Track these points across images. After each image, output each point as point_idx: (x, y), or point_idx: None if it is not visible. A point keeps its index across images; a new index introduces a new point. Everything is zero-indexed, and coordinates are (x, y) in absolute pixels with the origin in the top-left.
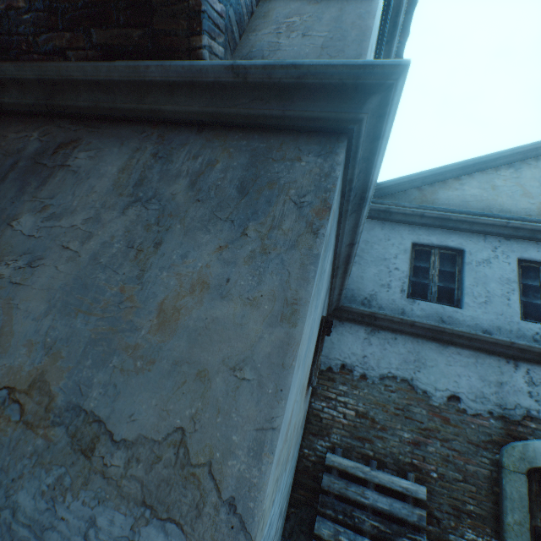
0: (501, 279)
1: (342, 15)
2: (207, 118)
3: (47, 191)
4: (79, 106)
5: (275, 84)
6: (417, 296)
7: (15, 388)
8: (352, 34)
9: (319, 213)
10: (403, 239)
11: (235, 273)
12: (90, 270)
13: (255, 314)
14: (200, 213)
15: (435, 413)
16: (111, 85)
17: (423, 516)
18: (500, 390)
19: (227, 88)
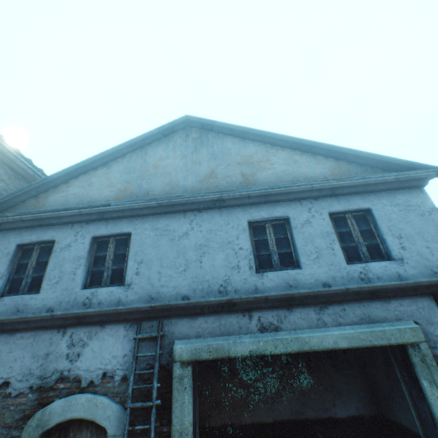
0: (75, 258)
1: None
2: None
3: None
4: None
5: None
6: (14, 291)
7: None
8: None
9: None
10: (10, 243)
11: None
12: None
13: None
14: None
15: None
16: None
17: None
18: (46, 360)
19: None
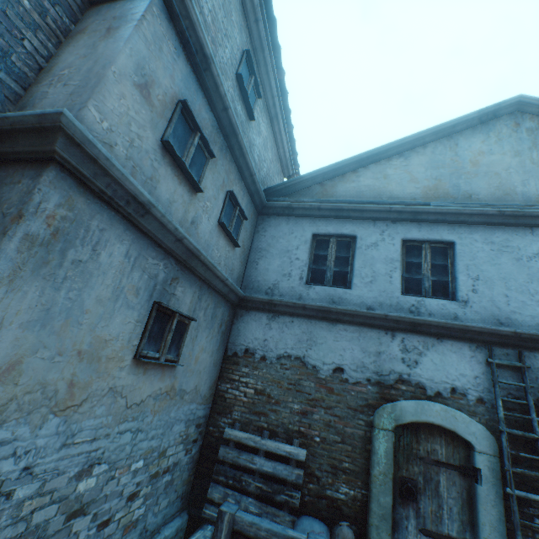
0: (386, 259)
1: (95, 66)
2: None
3: None
4: None
5: (3, 130)
6: (316, 282)
7: None
8: (93, 81)
9: (13, 220)
10: (305, 231)
11: None
12: None
13: None
14: None
15: (322, 385)
16: None
17: (300, 474)
18: (378, 359)
19: None
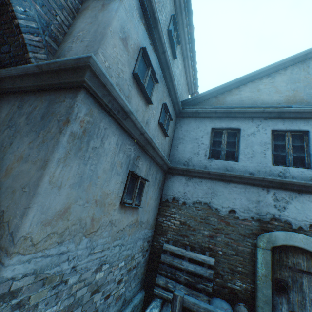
0: (261, 143)
1: (98, 28)
2: (37, 88)
3: None
4: None
5: (53, 70)
6: (214, 157)
7: None
8: (99, 37)
9: (64, 124)
10: (206, 127)
11: (32, 152)
12: None
13: (34, 167)
14: (27, 129)
15: (222, 220)
16: (3, 79)
17: (211, 273)
18: (258, 205)
19: (39, 74)
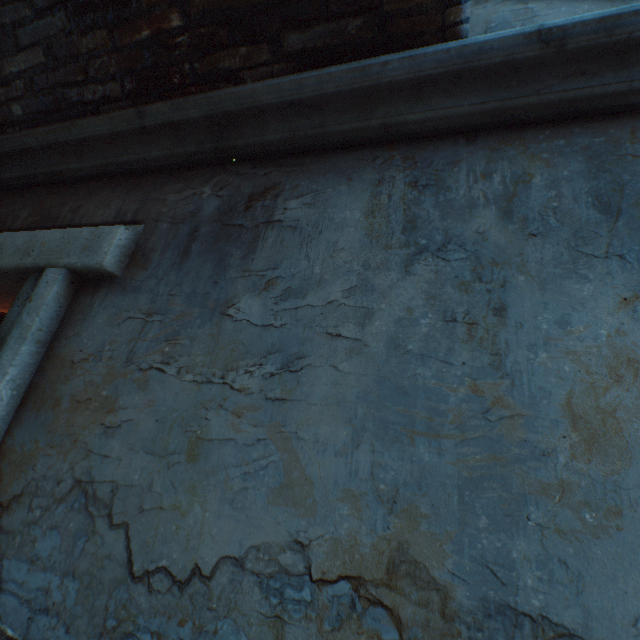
0: None
1: None
2: (480, 120)
3: (262, 260)
4: (264, 142)
5: (618, 43)
6: None
7: (361, 577)
8: None
9: None
10: None
11: None
12: (396, 365)
13: None
14: (549, 253)
15: None
16: (317, 103)
17: None
18: None
19: (521, 68)
